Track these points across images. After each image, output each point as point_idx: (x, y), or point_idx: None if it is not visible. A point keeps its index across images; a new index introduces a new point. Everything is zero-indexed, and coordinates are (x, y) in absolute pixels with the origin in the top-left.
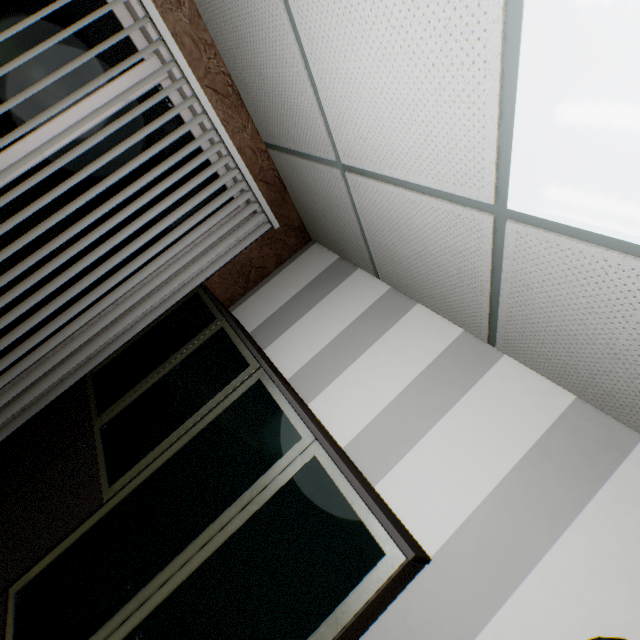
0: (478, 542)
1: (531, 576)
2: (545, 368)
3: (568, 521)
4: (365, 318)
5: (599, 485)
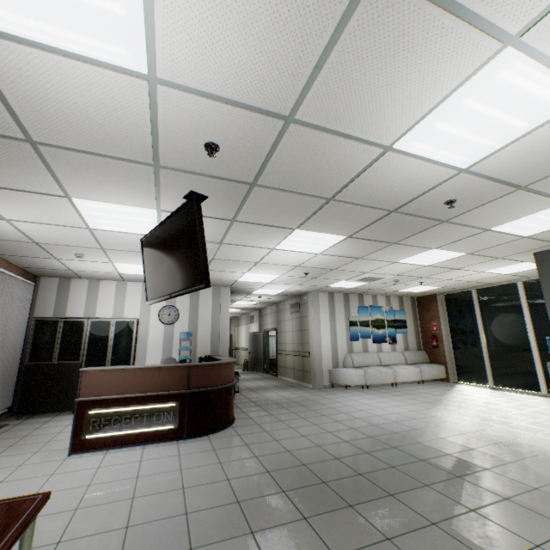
0: (144, 312)
1: (151, 310)
2: (136, 281)
3: None
4: (90, 291)
5: None
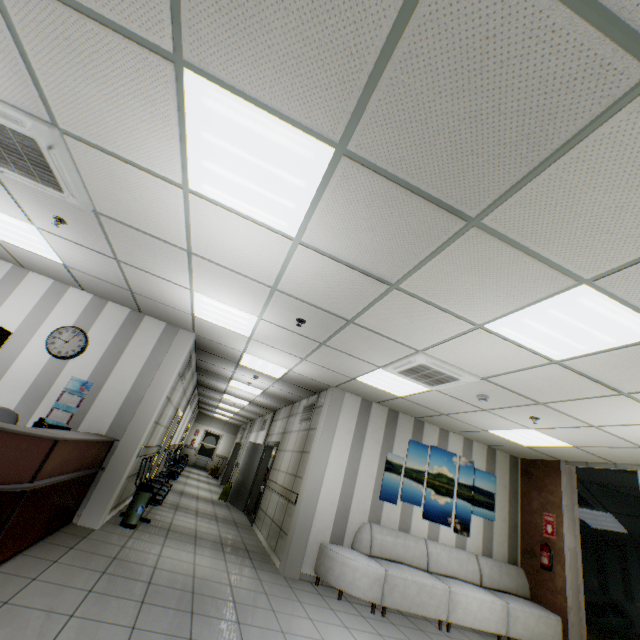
0: (28, 324)
1: (43, 326)
2: (42, 273)
3: (53, 311)
4: None
5: (60, 301)
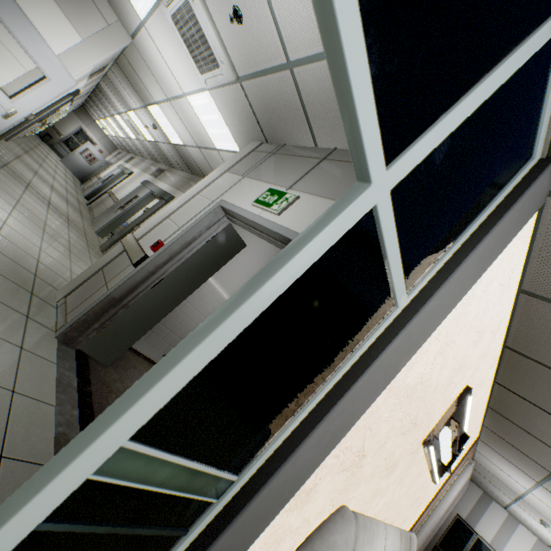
0: None
1: None
2: None
3: None
4: (504, 524)
5: None
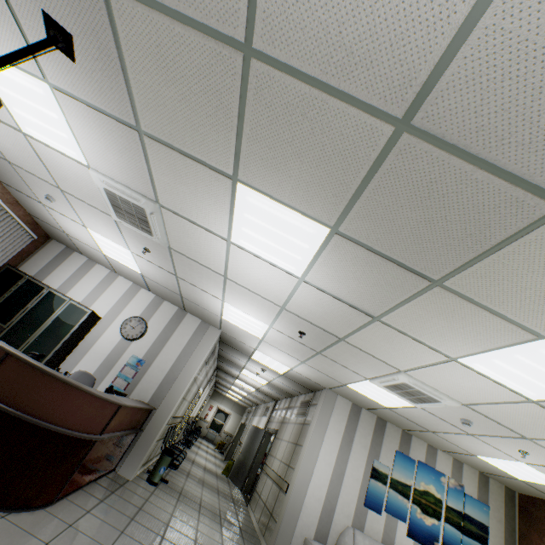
0: (112, 313)
1: (121, 314)
2: (126, 278)
3: (128, 304)
4: (81, 269)
5: (134, 297)
